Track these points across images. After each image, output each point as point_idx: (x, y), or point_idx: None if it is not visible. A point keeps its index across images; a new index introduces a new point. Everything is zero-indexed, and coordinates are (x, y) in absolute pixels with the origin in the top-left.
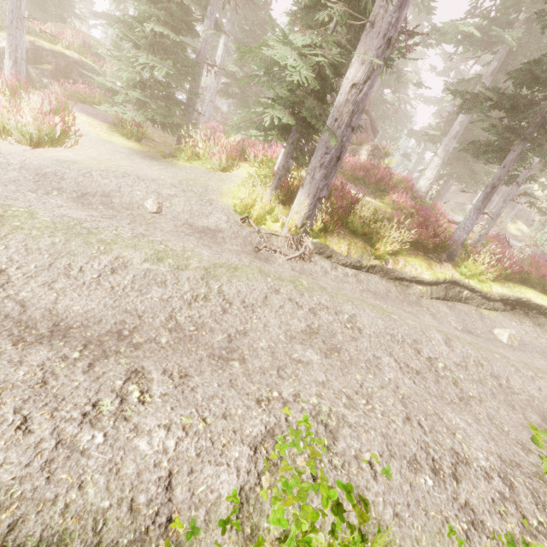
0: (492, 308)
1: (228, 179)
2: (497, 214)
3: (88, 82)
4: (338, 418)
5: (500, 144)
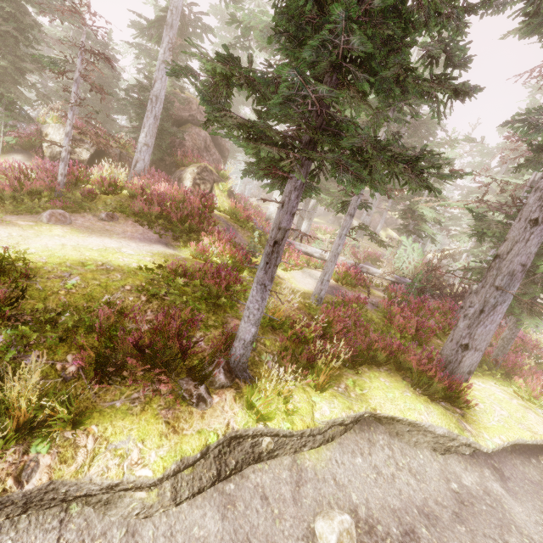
0: (323, 441)
1: None
2: (336, 254)
3: None
4: None
5: (272, 166)
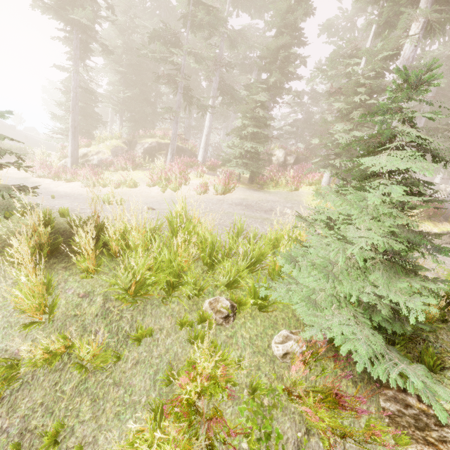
0: None
1: (300, 195)
2: None
3: (181, 155)
4: (446, 268)
5: None
